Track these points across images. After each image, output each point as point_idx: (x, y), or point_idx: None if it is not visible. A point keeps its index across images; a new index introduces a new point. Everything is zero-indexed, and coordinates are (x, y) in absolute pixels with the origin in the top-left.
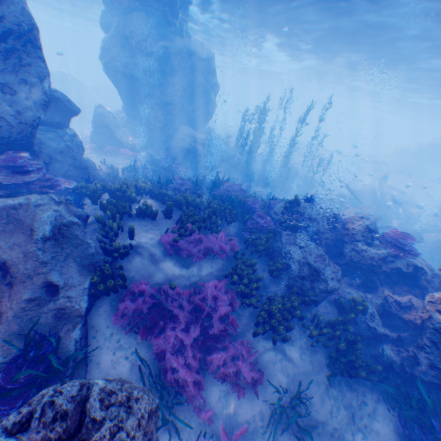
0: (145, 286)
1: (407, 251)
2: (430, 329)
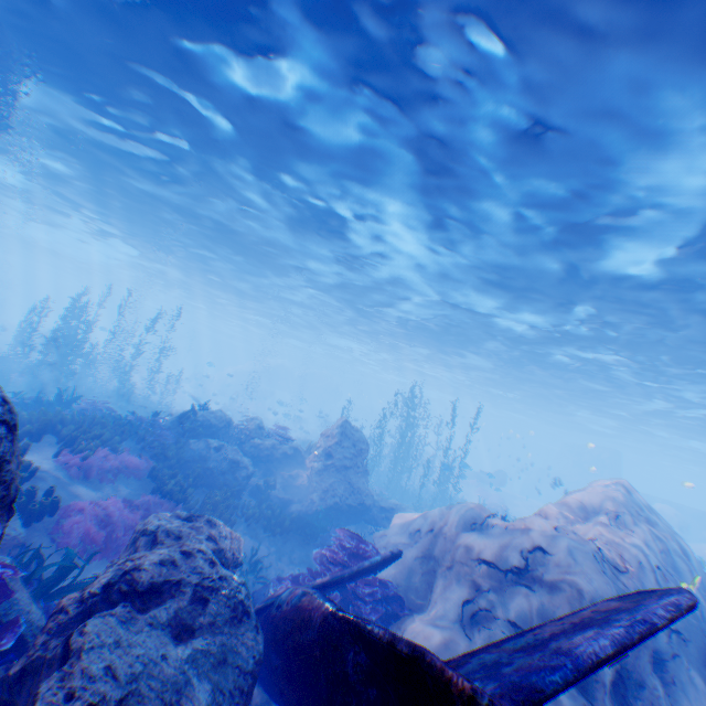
0: (84, 503)
1: (289, 438)
2: (315, 474)
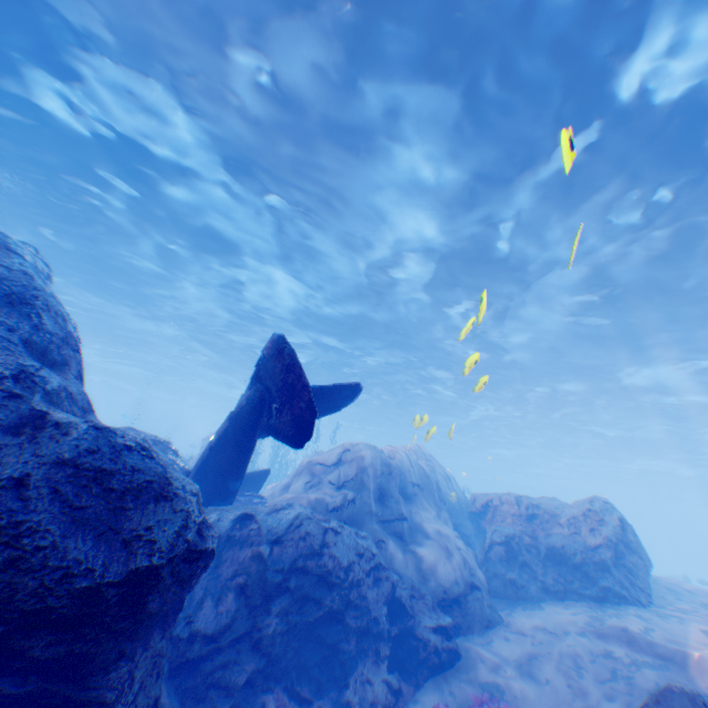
0: None
1: None
2: None
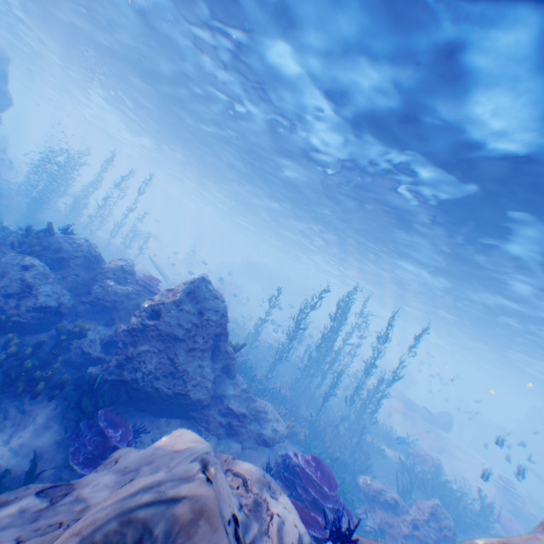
0: None
1: (151, 290)
2: (127, 332)
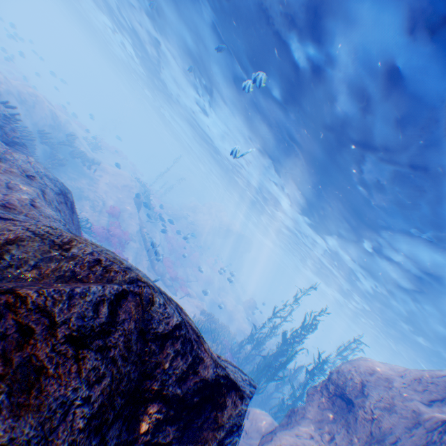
0: None
1: None
2: None
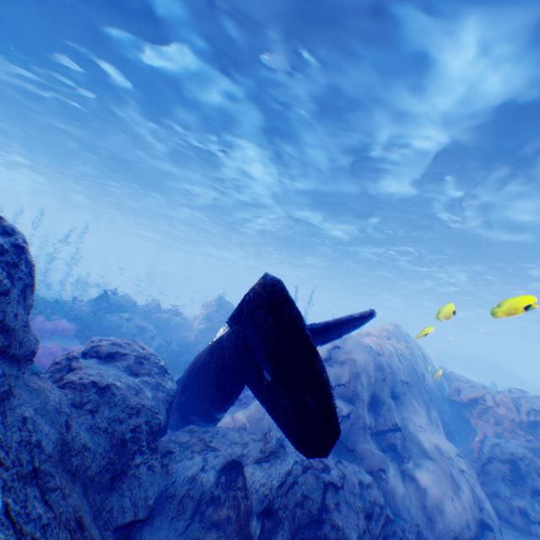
0: None
1: (180, 312)
2: (200, 332)
